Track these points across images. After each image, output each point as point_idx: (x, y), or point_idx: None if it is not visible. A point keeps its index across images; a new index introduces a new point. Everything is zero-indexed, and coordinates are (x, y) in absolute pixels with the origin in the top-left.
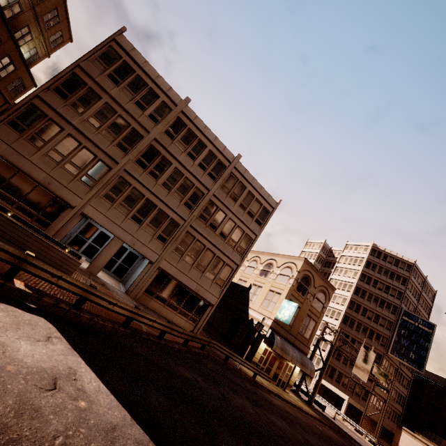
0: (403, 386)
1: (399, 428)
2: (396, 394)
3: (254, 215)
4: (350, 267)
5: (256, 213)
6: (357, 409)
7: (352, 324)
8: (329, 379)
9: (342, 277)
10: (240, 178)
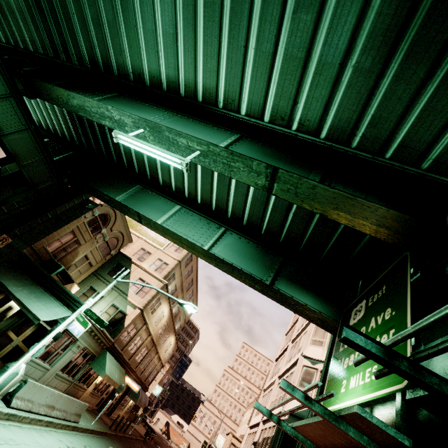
0: None
1: None
2: None
3: None
4: None
5: None
6: None
7: None
8: None
9: None
10: None
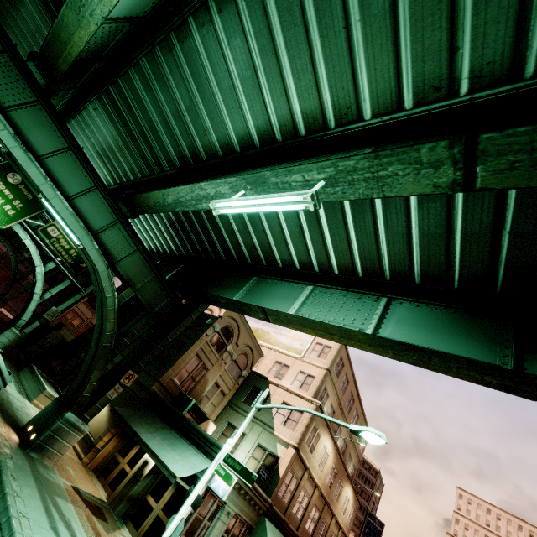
0: None
1: None
2: None
3: None
4: None
5: None
6: None
7: None
8: None
9: None
10: None
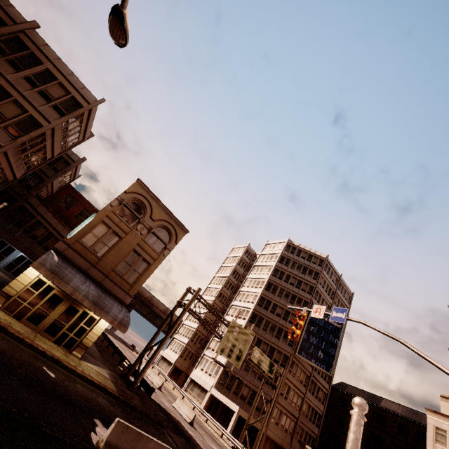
0: (319, 399)
1: (302, 448)
2: (310, 409)
3: (51, 99)
4: (265, 264)
5: (57, 99)
6: (257, 429)
7: (260, 322)
8: (227, 391)
9: (257, 275)
10: (33, 48)
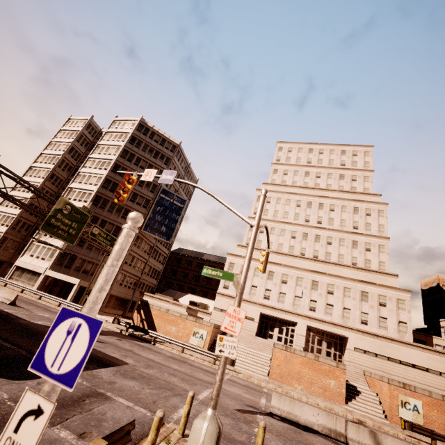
0: (159, 262)
1: (142, 295)
2: (151, 269)
3: None
4: (113, 143)
5: None
6: None
7: (104, 205)
8: (66, 270)
9: (102, 155)
10: None
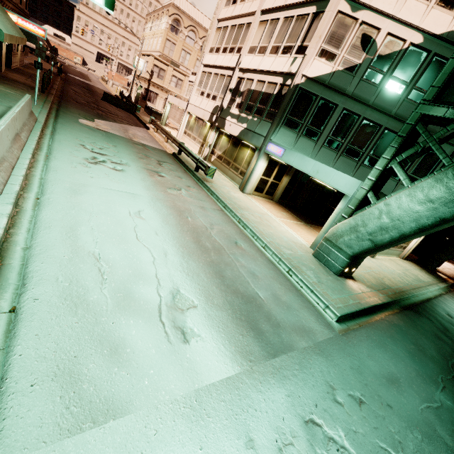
0: None
1: None
2: None
3: None
4: None
5: None
6: None
7: None
8: None
9: None
10: None
